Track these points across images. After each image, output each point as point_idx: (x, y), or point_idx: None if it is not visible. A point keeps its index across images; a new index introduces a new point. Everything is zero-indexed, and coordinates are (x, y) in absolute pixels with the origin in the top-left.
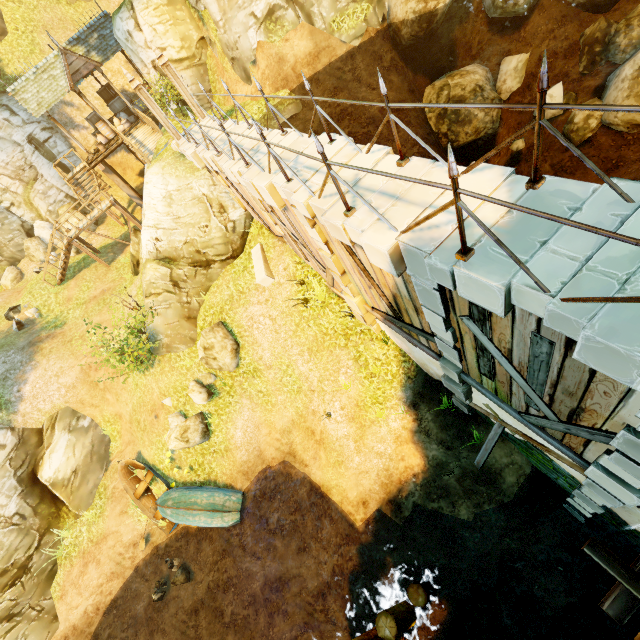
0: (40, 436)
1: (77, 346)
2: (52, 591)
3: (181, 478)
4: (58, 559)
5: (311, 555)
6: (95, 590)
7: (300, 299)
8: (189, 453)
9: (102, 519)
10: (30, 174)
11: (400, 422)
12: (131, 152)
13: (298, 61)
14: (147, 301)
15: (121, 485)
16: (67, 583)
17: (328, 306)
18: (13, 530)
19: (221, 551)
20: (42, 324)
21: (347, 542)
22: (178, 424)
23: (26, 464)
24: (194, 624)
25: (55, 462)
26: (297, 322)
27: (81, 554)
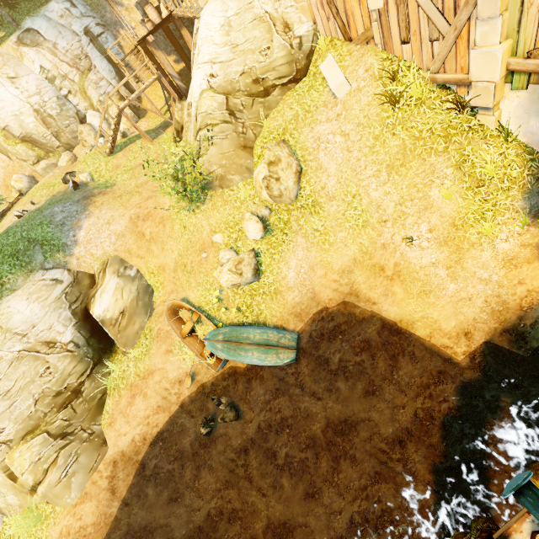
0: (91, 279)
1: (126, 199)
2: (101, 418)
3: (227, 320)
4: (107, 390)
5: (382, 399)
6: (142, 421)
7: (389, 96)
8: (237, 294)
9: (148, 356)
10: (85, 64)
11: (516, 240)
12: (173, 44)
13: None
14: (201, 133)
15: (166, 327)
16: (115, 412)
17: (425, 102)
18: (68, 356)
19: (274, 390)
20: (94, 185)
21: (440, 380)
22: (230, 259)
23: (79, 301)
24: (243, 463)
25: (105, 301)
26: (376, 134)
27: (128, 387)
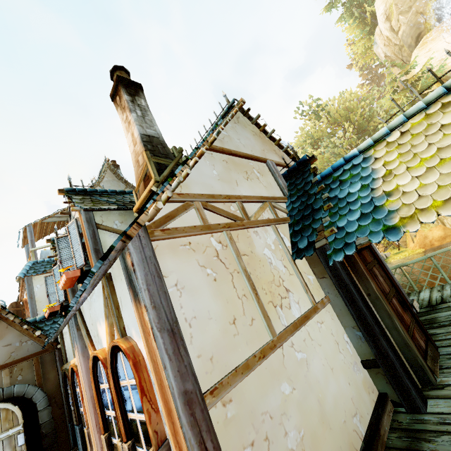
0: None
1: None
2: None
3: None
4: None
5: None
6: None
7: None
8: None
9: None
10: None
11: None
12: None
13: (433, 239)
14: None
15: None
16: None
17: None
18: None
19: None
20: None
21: None
22: None
23: None
24: None
25: None
26: None
27: None
